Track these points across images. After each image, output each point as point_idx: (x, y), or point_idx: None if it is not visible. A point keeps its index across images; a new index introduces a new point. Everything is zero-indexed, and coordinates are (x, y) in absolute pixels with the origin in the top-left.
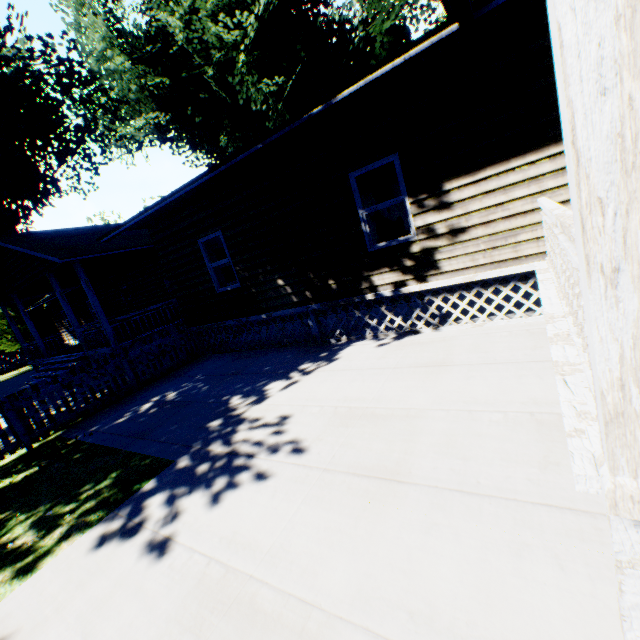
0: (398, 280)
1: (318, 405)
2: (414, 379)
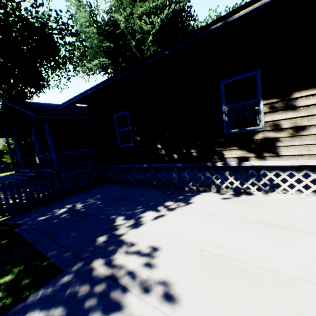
0: (243, 156)
1: (184, 243)
2: (267, 236)
